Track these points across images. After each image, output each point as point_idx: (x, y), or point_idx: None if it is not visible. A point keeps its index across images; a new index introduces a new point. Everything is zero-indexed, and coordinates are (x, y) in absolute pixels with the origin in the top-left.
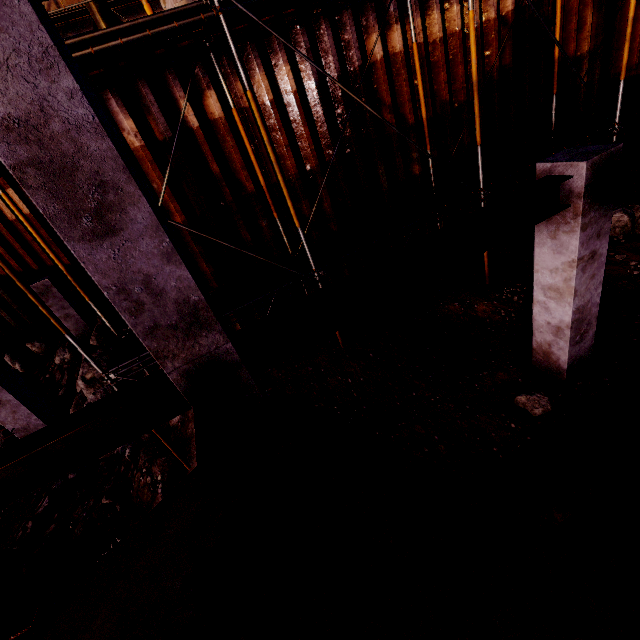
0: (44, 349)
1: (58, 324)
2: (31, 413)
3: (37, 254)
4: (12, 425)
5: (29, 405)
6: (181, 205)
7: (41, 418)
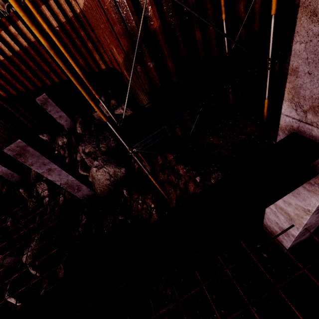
0: (49, 137)
1: (102, 114)
2: (68, 174)
3: (30, 79)
4: (59, 182)
5: (66, 170)
6: (157, 10)
7: (73, 177)
